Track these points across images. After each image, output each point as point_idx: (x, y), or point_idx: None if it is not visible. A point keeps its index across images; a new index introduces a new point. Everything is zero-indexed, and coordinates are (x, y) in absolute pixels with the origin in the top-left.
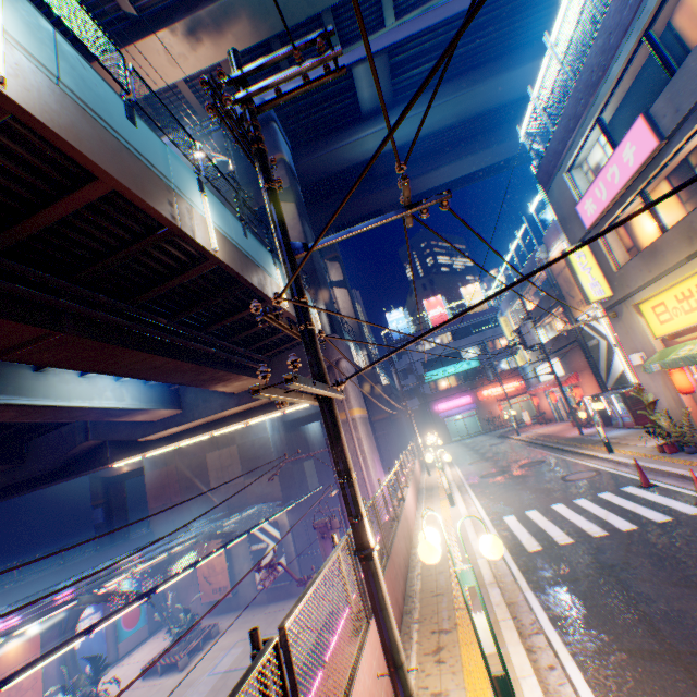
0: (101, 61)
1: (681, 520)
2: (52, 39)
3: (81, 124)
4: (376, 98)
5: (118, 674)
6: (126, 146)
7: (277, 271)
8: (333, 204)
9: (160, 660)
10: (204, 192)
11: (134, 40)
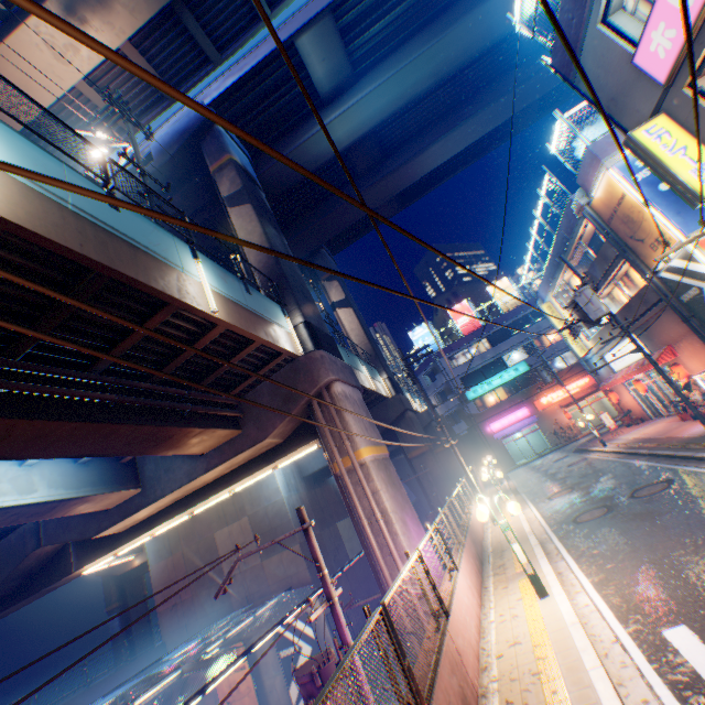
0: None
1: None
2: None
3: None
4: (332, 74)
5: None
6: None
7: (198, 266)
8: (317, 215)
9: None
10: None
11: (5, 38)
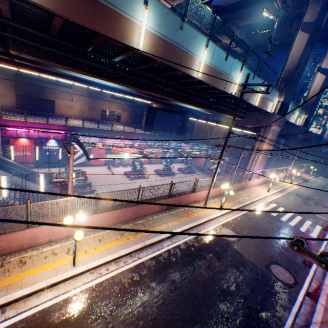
0: (224, 46)
1: (304, 233)
2: (213, 50)
3: (210, 74)
4: None
5: (172, 165)
6: (220, 72)
7: (261, 89)
8: None
9: (181, 169)
10: (241, 70)
11: None
